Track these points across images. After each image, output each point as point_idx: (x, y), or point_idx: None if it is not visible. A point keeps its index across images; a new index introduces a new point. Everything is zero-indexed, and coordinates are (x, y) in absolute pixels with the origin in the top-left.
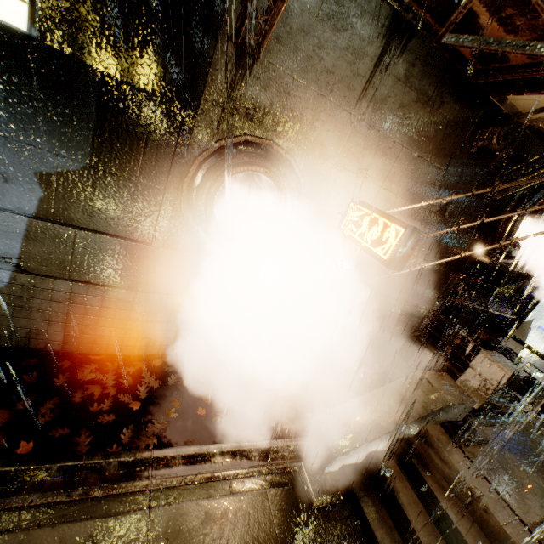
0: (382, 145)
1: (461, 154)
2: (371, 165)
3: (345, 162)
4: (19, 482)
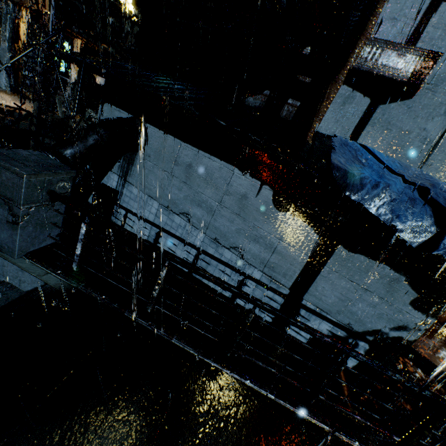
0: None
1: None
2: None
3: None
4: None
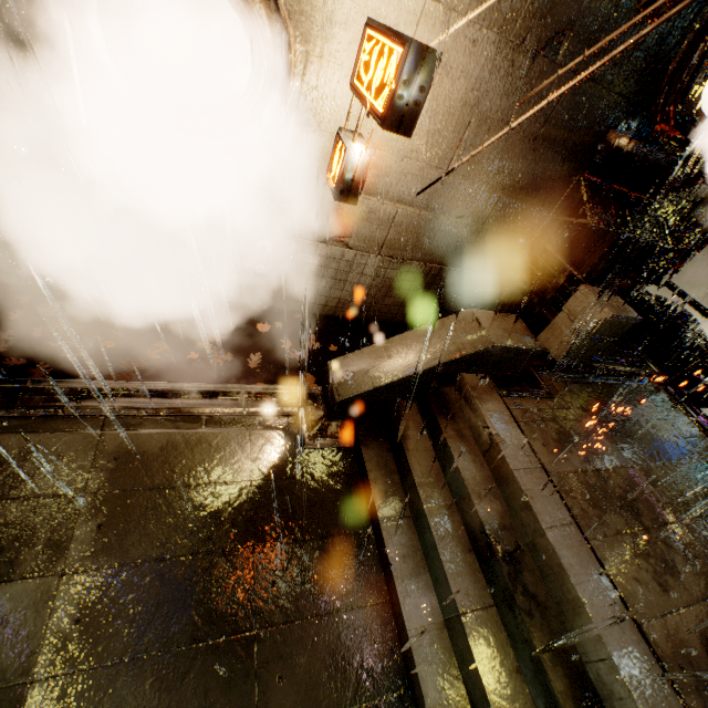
0: None
1: None
2: None
3: None
4: None
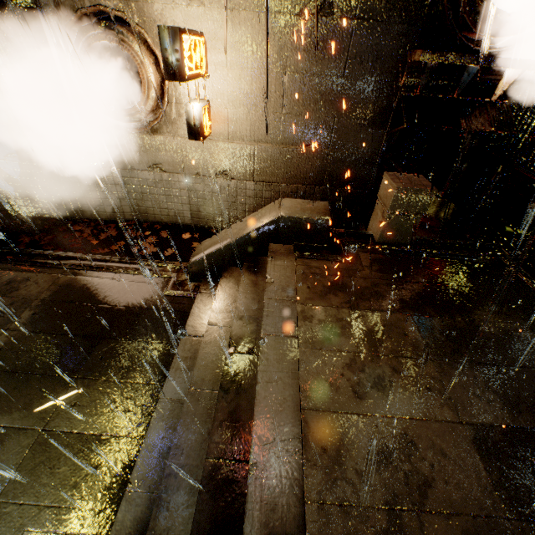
0: None
1: None
2: None
3: None
4: (11, 255)
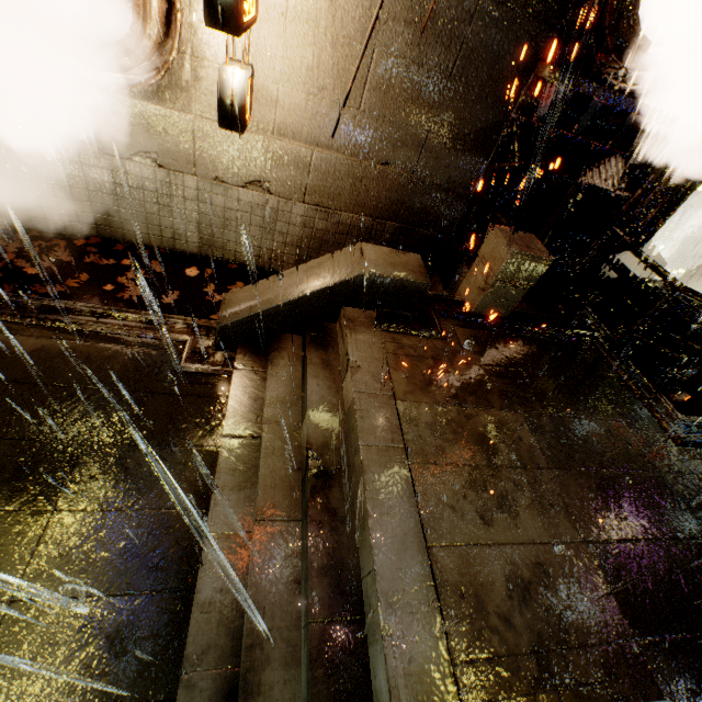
0: None
1: None
2: None
3: None
4: None
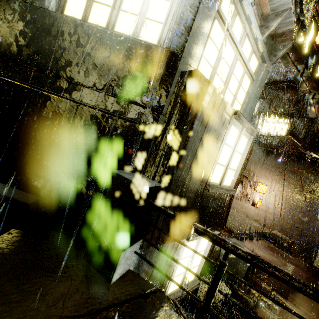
0: (273, 173)
1: (308, 174)
2: (270, 177)
3: (262, 177)
4: None
